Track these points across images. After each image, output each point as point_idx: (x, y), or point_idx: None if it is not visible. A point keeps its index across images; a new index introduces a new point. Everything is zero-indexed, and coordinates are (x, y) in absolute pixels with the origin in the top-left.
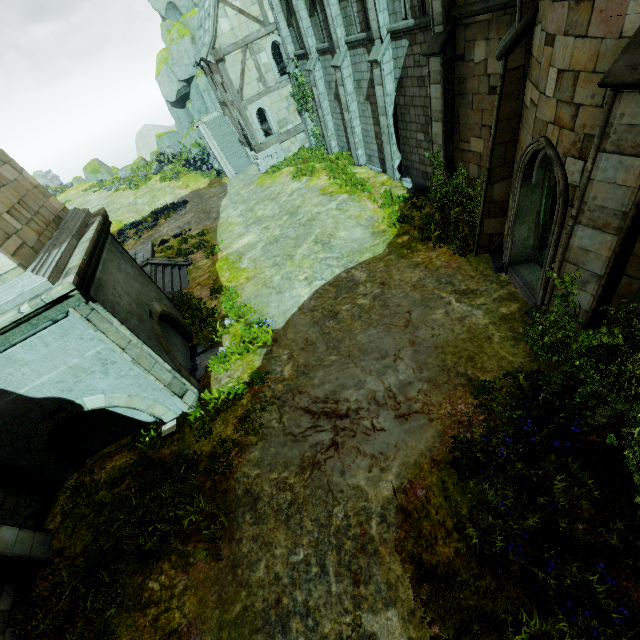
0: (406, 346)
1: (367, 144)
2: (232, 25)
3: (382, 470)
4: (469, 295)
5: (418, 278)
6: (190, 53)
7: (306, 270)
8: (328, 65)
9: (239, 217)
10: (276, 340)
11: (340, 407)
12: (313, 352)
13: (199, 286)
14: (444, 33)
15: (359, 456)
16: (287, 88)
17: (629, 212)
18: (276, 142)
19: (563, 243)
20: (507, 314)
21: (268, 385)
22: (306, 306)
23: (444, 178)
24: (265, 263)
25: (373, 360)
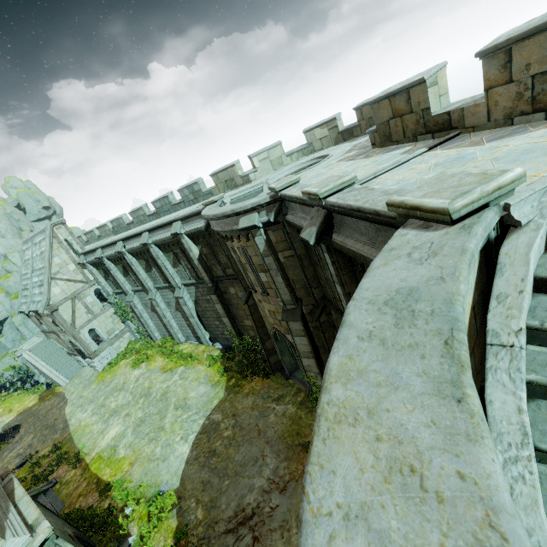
0: (265, 446)
1: (183, 330)
2: (62, 289)
3: (288, 530)
4: (281, 399)
5: (252, 402)
6: (4, 303)
7: (179, 432)
8: (143, 296)
9: (93, 416)
10: (180, 497)
11: (247, 512)
12: (211, 487)
13: (81, 497)
14: (213, 286)
15: (273, 533)
16: (110, 310)
17: (311, 351)
18: (108, 346)
19: (301, 365)
20: (301, 400)
21: (191, 534)
22: (191, 458)
23: (239, 340)
24: (141, 443)
25: (252, 467)
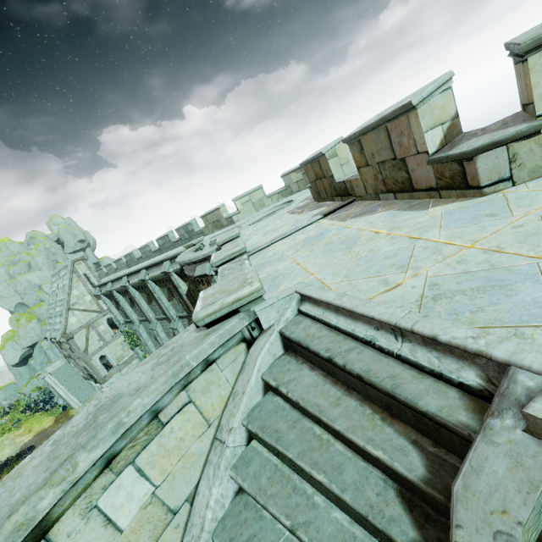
0: None
1: None
2: (79, 318)
3: None
4: None
5: None
6: (36, 328)
7: None
8: (147, 325)
9: None
10: None
11: None
12: None
13: None
14: None
15: None
16: (121, 338)
17: None
18: (117, 371)
19: None
20: None
21: None
22: None
23: None
24: None
25: None
